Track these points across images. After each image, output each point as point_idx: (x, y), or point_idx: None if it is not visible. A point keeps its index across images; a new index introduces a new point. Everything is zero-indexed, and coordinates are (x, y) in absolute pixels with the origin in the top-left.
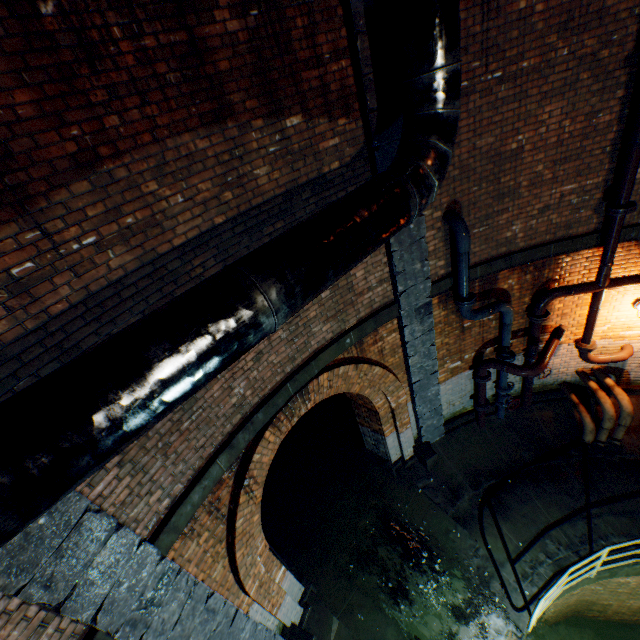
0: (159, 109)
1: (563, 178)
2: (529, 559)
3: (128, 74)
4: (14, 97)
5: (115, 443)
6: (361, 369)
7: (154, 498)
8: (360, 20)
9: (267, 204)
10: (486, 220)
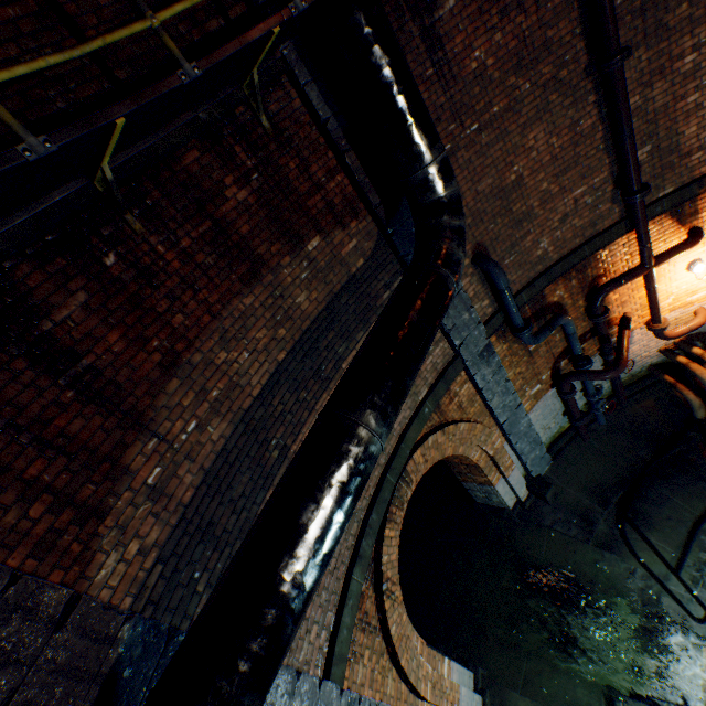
0: (208, 290)
1: (570, 186)
2: (691, 563)
3: (178, 276)
4: (108, 340)
5: (304, 605)
6: (448, 431)
7: (313, 635)
8: (342, 142)
9: (315, 323)
10: (513, 249)
